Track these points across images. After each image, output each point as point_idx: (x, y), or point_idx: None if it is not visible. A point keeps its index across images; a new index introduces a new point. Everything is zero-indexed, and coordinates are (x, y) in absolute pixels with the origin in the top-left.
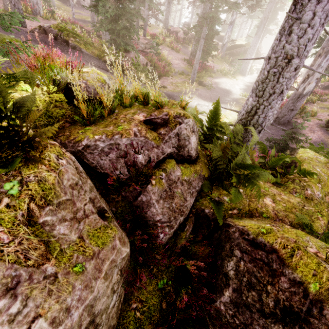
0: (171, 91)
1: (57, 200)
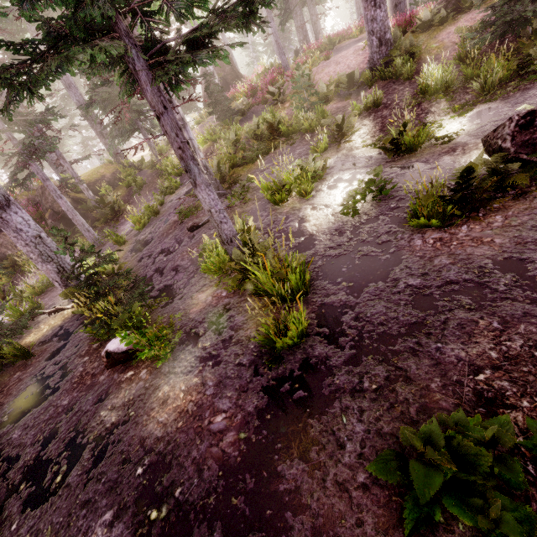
0: None
1: None
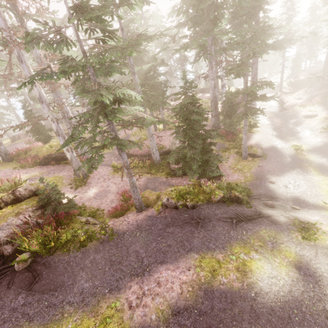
0: (248, 182)
1: None
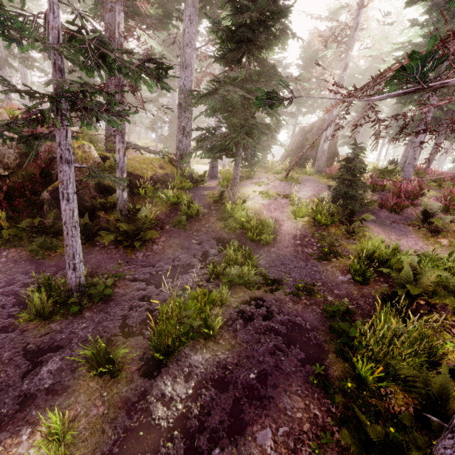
0: None
1: (1, 116)
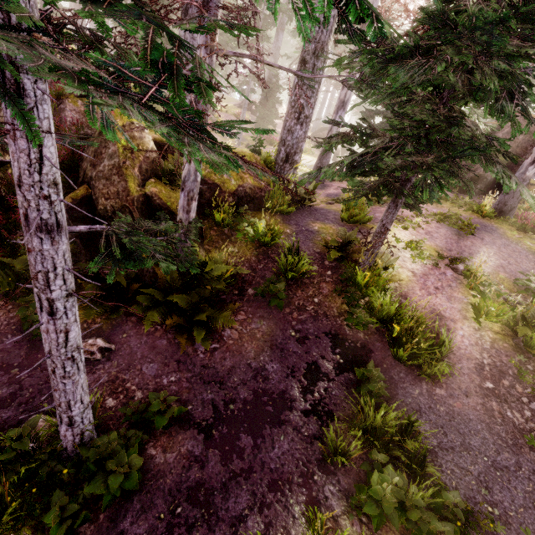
0: None
1: None
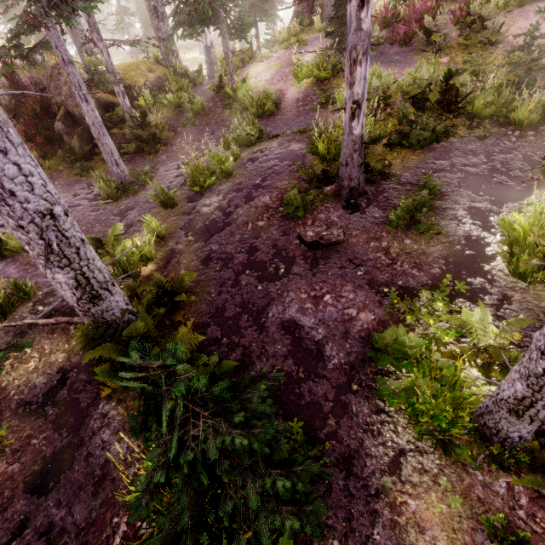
0: None
1: None
